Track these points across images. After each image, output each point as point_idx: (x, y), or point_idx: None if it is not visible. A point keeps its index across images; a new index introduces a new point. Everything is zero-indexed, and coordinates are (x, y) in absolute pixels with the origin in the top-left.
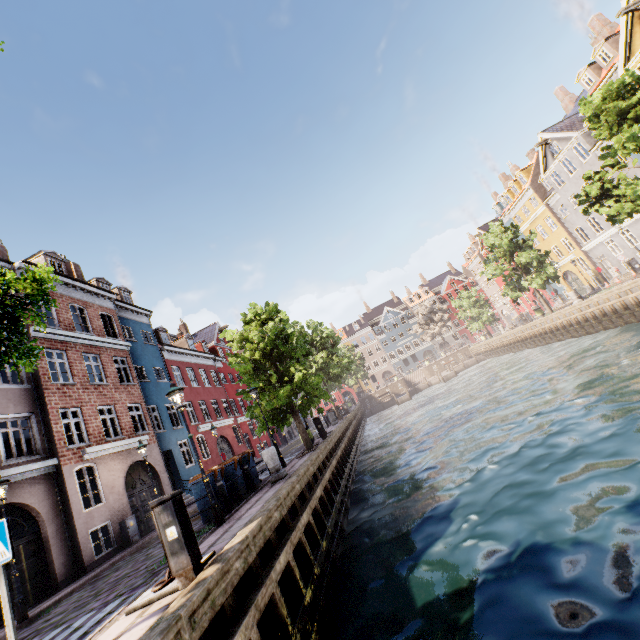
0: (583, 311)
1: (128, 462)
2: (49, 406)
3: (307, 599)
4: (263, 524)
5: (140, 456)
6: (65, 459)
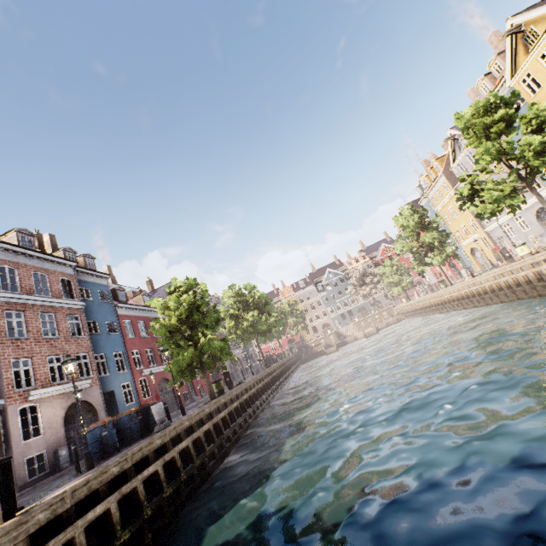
0: (470, 288)
1: (69, 402)
2: (2, 357)
3: (120, 539)
4: (92, 479)
5: (82, 397)
6: (11, 400)
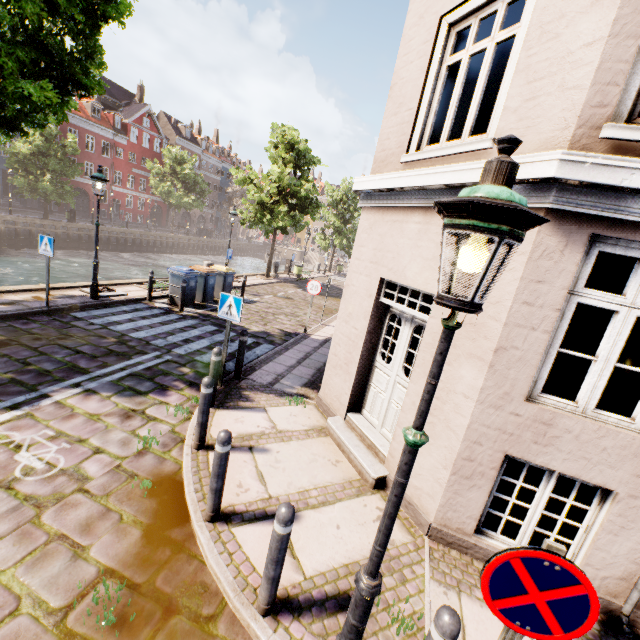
0: None
1: None
2: None
3: None
4: None
5: None
6: None
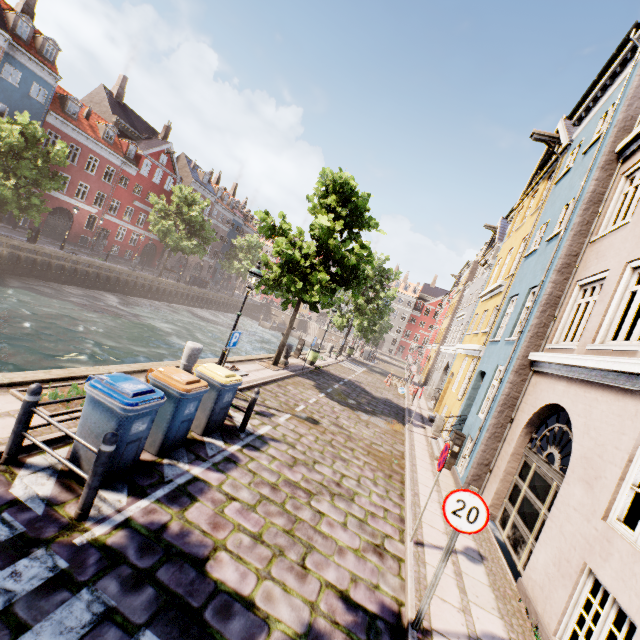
0: None
1: None
2: None
3: None
4: None
5: None
6: None
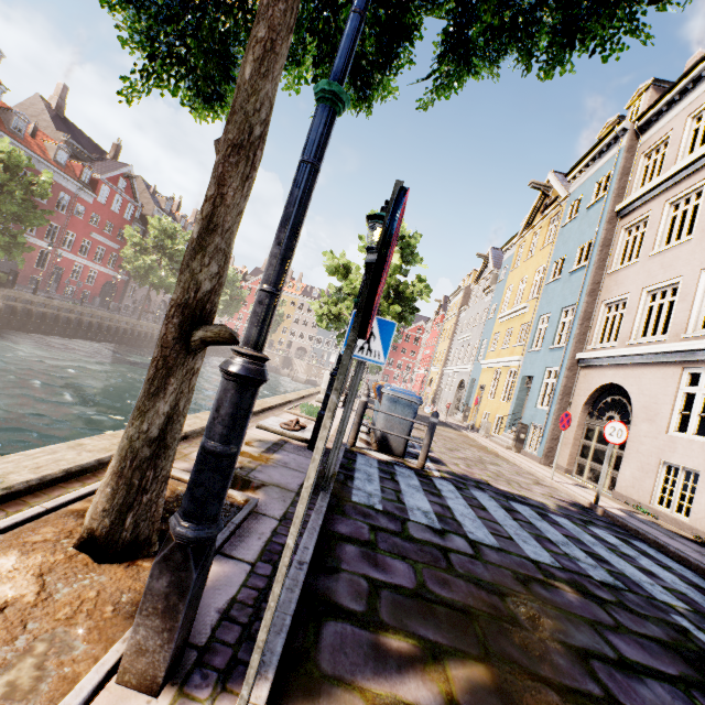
0: None
1: None
2: None
3: None
4: None
5: None
6: None
